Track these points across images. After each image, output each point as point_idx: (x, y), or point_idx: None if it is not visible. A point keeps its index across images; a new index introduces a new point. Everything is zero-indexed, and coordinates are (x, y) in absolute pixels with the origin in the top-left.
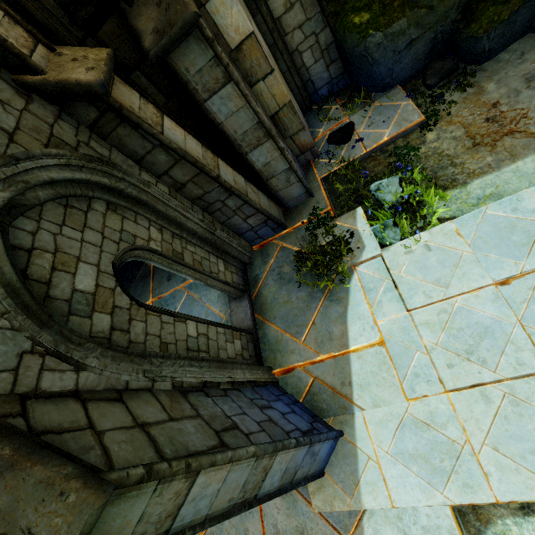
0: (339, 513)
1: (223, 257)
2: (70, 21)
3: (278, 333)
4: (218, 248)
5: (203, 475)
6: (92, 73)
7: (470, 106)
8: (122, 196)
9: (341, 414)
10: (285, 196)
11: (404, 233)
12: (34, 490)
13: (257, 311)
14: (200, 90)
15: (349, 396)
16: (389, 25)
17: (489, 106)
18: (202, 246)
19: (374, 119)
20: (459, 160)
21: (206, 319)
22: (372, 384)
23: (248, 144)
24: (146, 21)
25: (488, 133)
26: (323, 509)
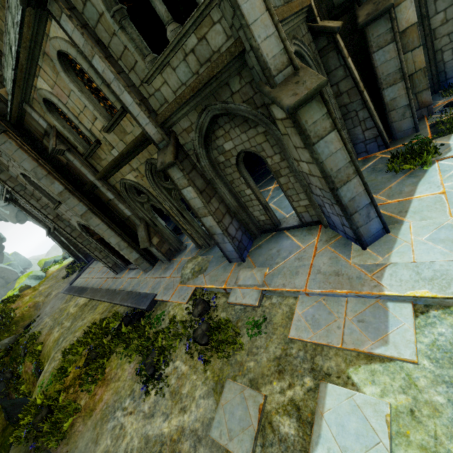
0: (369, 265)
1: None
2: (327, 16)
3: None
4: None
5: (334, 134)
6: (335, 25)
7: None
8: None
9: (392, 224)
10: (396, 127)
11: None
12: (310, 73)
13: None
14: (373, 46)
15: (402, 217)
16: None
17: None
18: None
19: None
20: None
21: None
22: (424, 211)
23: (387, 83)
24: (364, 11)
25: None
26: (357, 263)
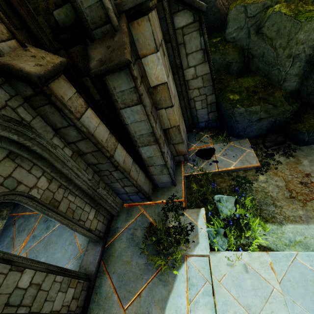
0: None
1: (97, 207)
2: (53, 37)
3: (110, 290)
4: (96, 200)
5: None
6: (37, 68)
7: (290, 169)
8: (28, 150)
9: None
10: (157, 179)
11: (230, 243)
12: None
13: (105, 259)
14: (119, 102)
15: None
16: (250, 106)
17: (303, 174)
18: (82, 197)
19: (228, 152)
20: (279, 203)
21: (51, 264)
22: None
23: (142, 142)
24: (97, 53)
25: (301, 192)
26: None
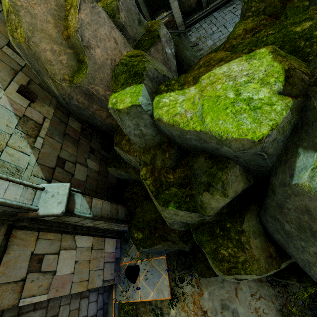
0: None
1: None
2: None
3: None
4: None
5: None
6: None
7: (194, 302)
8: None
9: None
10: None
11: None
12: None
13: None
14: None
15: None
16: (152, 246)
17: (202, 312)
18: None
19: (149, 276)
20: None
21: None
22: None
23: None
24: None
25: None
26: None
